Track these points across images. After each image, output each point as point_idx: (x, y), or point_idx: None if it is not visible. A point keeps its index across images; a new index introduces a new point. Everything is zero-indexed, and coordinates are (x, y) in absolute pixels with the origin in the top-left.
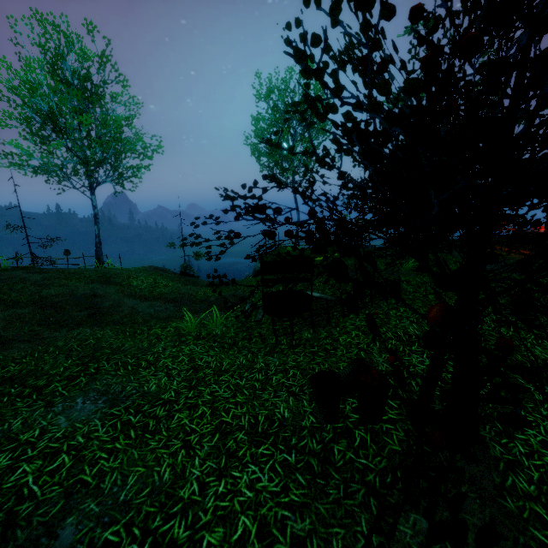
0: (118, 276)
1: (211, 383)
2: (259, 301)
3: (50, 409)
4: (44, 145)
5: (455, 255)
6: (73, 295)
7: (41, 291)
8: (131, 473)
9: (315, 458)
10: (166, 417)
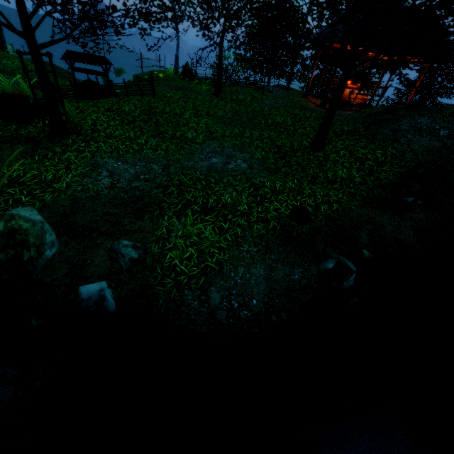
0: None
1: None
2: None
3: None
4: None
5: (267, 95)
6: None
7: None
8: None
9: None
10: None
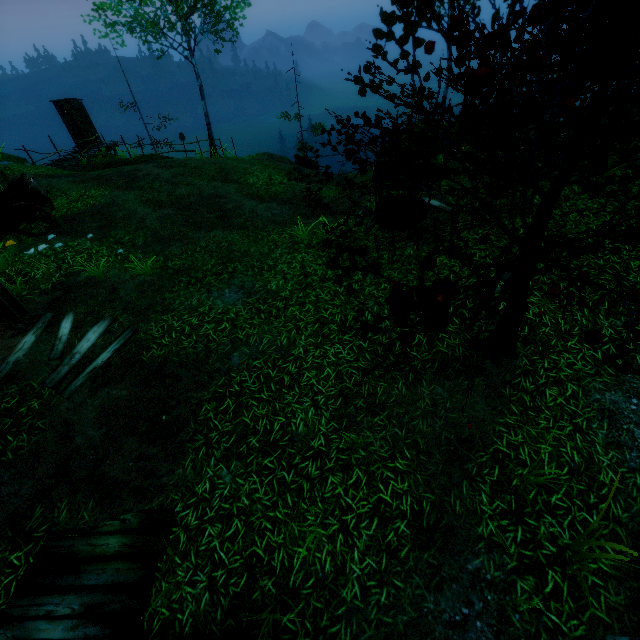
0: (235, 172)
1: (316, 288)
2: (373, 207)
3: (210, 295)
4: None
5: None
6: (201, 196)
7: (175, 191)
8: (264, 338)
9: (381, 347)
10: (284, 309)
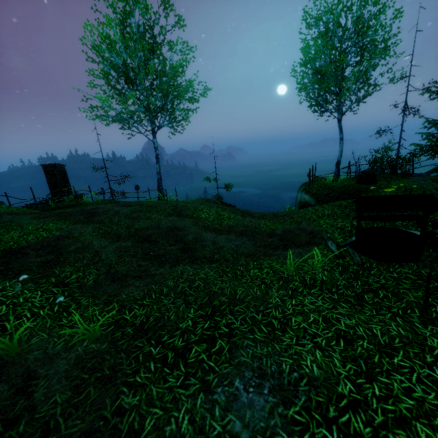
0: (187, 209)
1: (388, 369)
2: (337, 238)
3: (211, 397)
4: (120, 96)
5: None
6: (159, 228)
7: (134, 224)
8: None
9: None
10: None
